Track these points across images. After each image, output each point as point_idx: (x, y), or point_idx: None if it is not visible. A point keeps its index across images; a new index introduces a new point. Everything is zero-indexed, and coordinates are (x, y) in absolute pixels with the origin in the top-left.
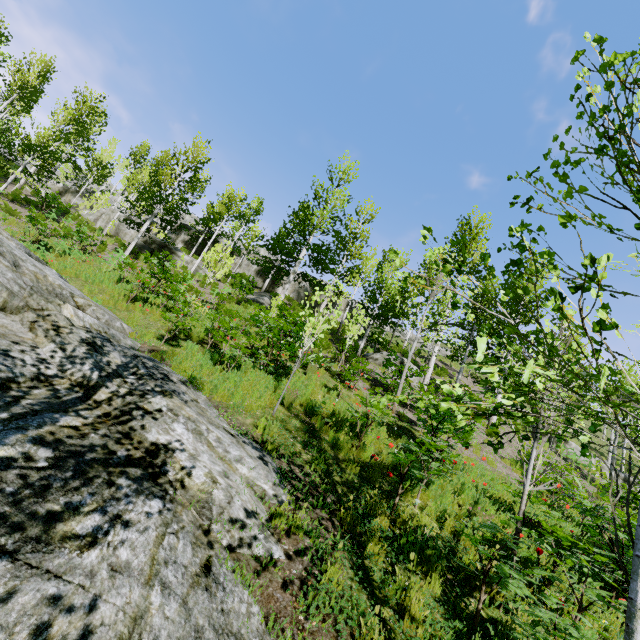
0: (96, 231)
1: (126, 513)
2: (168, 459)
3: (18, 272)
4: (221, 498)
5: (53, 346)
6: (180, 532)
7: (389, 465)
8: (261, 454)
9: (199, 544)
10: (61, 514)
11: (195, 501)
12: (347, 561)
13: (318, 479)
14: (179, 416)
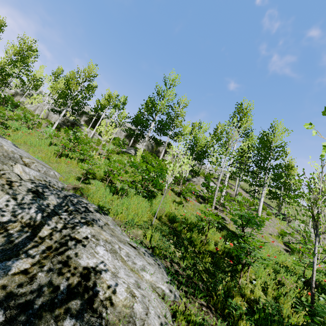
0: (35, 116)
1: None
2: (97, 280)
3: None
4: (140, 311)
5: (7, 197)
6: None
7: (223, 251)
8: (154, 259)
9: None
10: None
11: (122, 317)
12: None
13: (192, 273)
14: (99, 240)
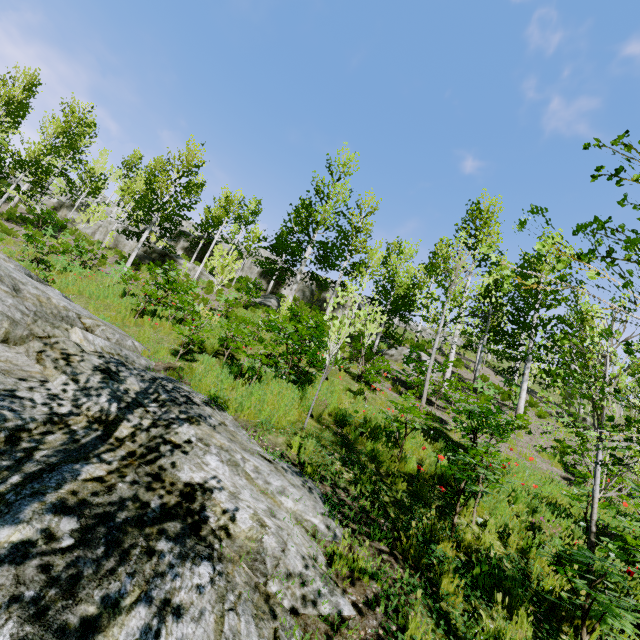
0: (95, 244)
1: (175, 594)
2: (206, 502)
3: (19, 297)
4: (273, 546)
5: (64, 378)
6: (238, 604)
7: (434, 475)
8: (303, 480)
9: (261, 615)
10: (98, 619)
11: (244, 553)
12: (422, 606)
13: (368, 503)
14: (210, 446)
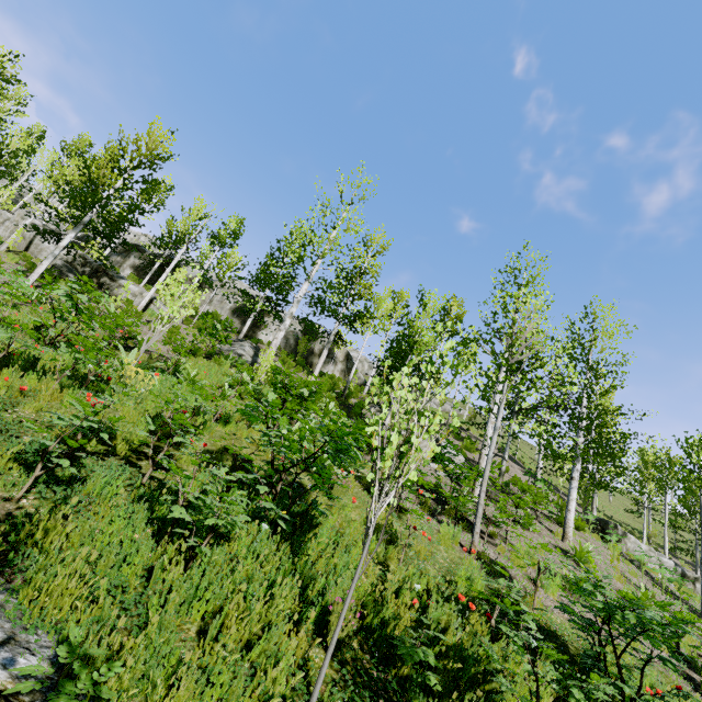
0: None
1: None
2: None
3: None
4: None
5: None
6: None
7: None
8: None
9: None
10: None
11: None
12: None
13: None
14: None
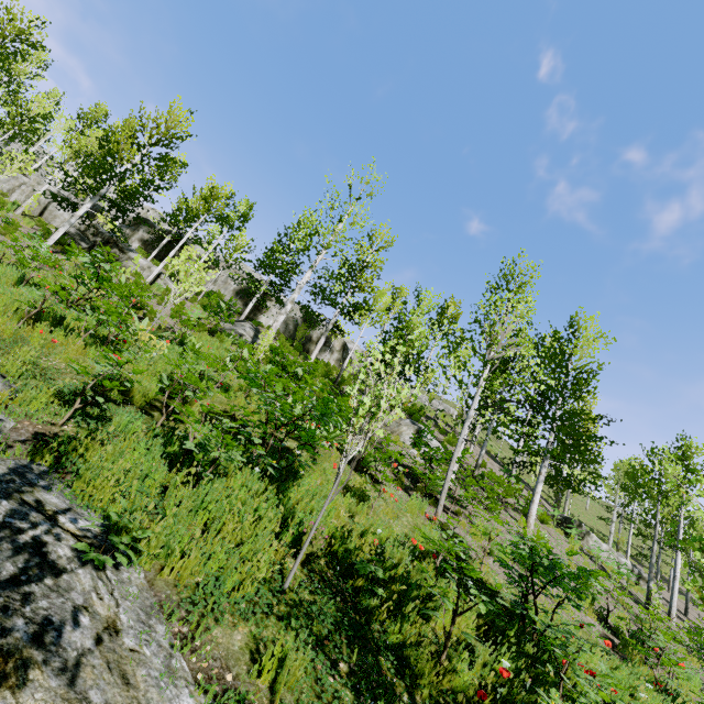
0: (7, 205)
1: None
2: None
3: None
4: None
5: None
6: None
7: (491, 690)
8: None
9: None
10: None
11: None
12: None
13: None
14: None
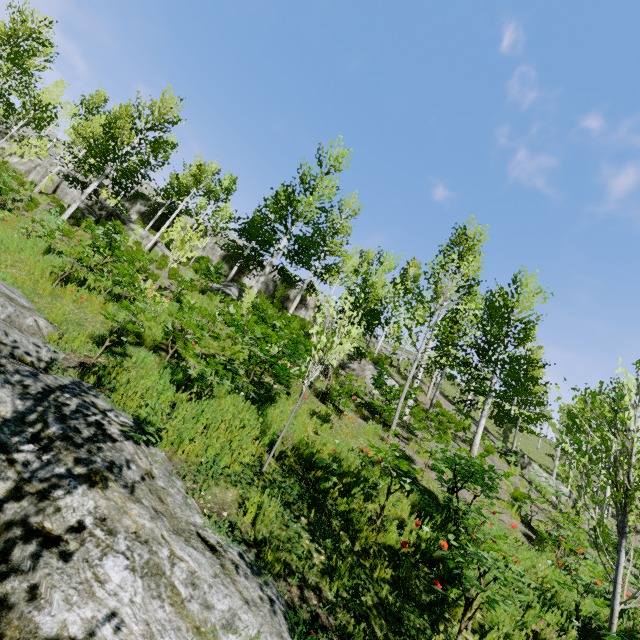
0: (26, 185)
1: None
2: None
3: None
4: None
5: None
6: None
7: (415, 547)
8: (260, 583)
9: None
10: None
11: None
12: None
13: (351, 622)
14: (117, 534)
